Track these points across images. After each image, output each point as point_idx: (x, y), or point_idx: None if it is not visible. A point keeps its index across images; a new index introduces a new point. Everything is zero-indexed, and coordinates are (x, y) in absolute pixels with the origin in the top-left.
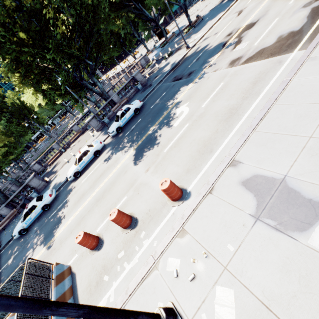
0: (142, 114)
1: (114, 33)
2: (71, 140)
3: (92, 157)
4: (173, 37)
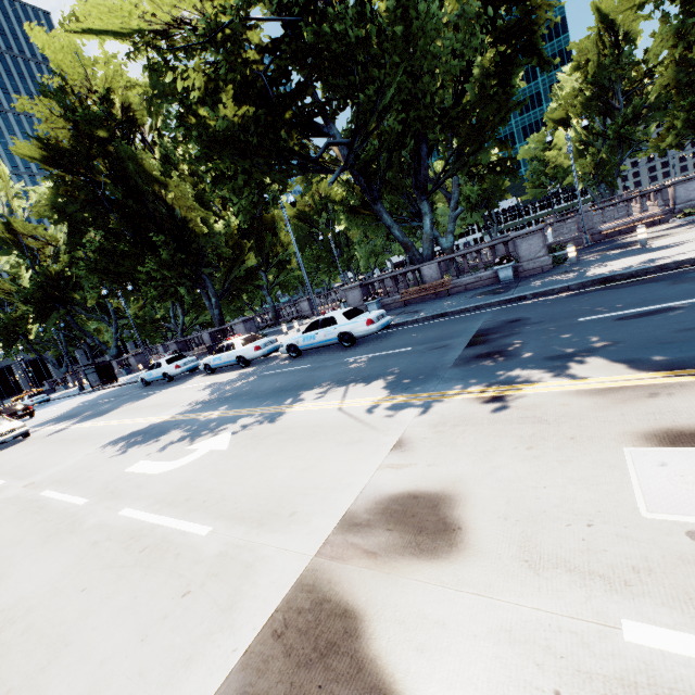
0: (330, 357)
1: None
2: None
3: (233, 361)
4: None
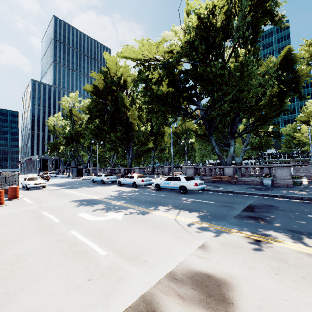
0: (173, 195)
1: None
2: None
3: (131, 183)
4: None
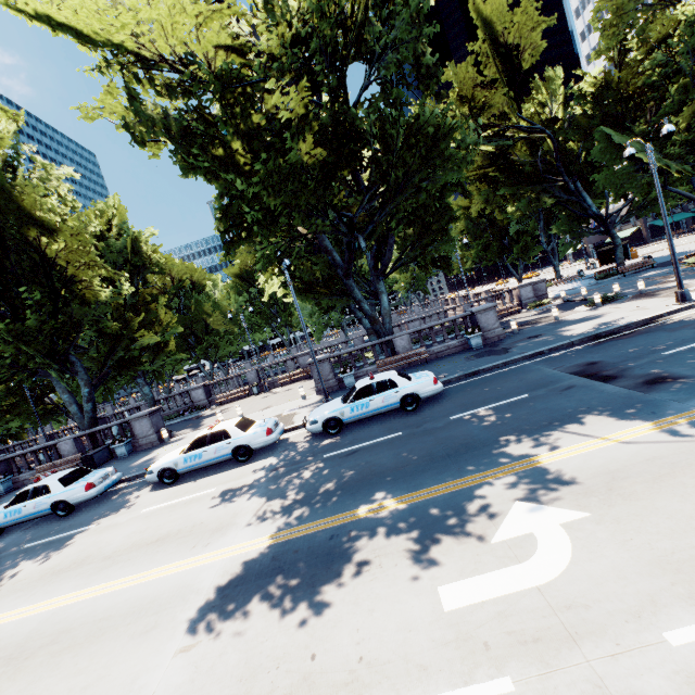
0: (414, 421)
1: (498, 225)
2: (282, 380)
3: (225, 456)
4: (643, 267)
